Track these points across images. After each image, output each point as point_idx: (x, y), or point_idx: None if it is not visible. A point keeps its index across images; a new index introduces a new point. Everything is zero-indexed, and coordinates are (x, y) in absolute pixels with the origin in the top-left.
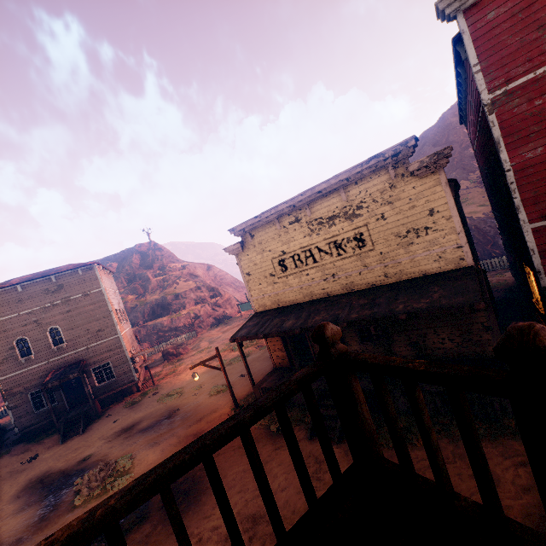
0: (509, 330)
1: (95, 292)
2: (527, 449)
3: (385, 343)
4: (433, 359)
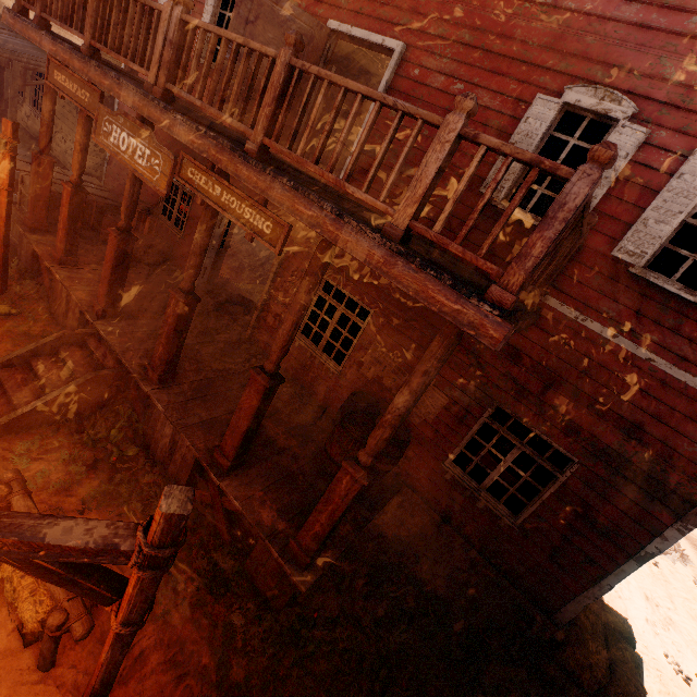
0: None
1: None
2: None
3: None
4: (55, 155)
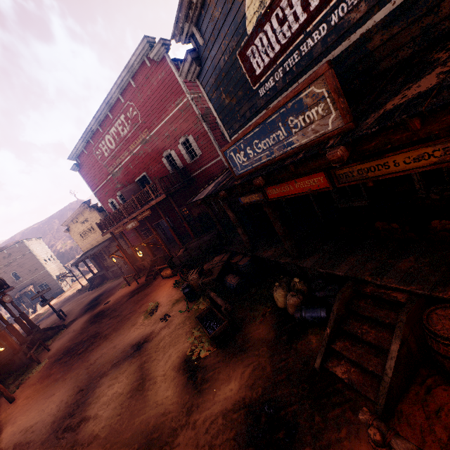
0: None
1: (28, 253)
2: None
3: (98, 261)
4: None
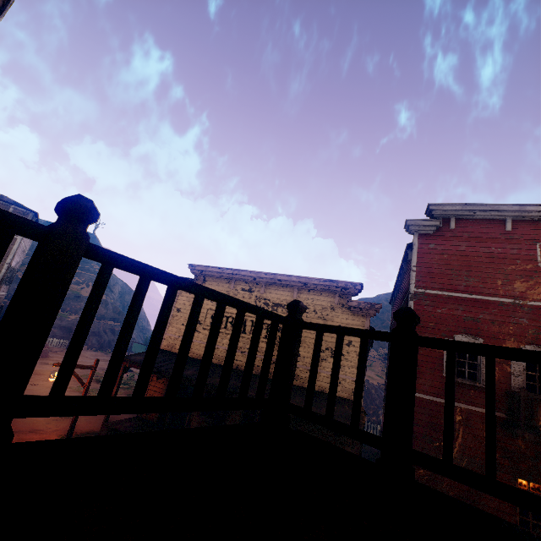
0: (402, 307)
1: None
2: (390, 363)
3: None
4: None
